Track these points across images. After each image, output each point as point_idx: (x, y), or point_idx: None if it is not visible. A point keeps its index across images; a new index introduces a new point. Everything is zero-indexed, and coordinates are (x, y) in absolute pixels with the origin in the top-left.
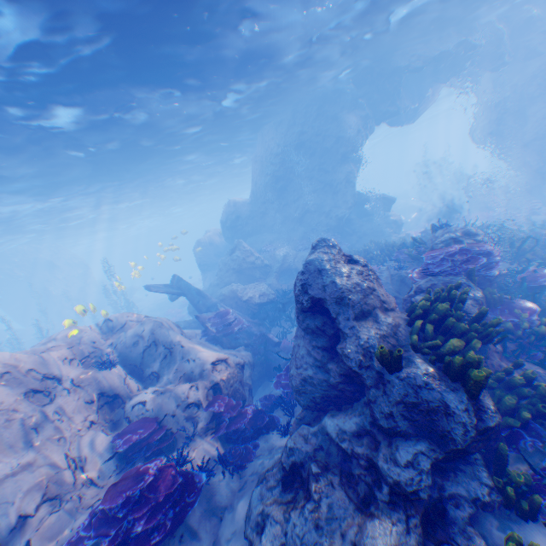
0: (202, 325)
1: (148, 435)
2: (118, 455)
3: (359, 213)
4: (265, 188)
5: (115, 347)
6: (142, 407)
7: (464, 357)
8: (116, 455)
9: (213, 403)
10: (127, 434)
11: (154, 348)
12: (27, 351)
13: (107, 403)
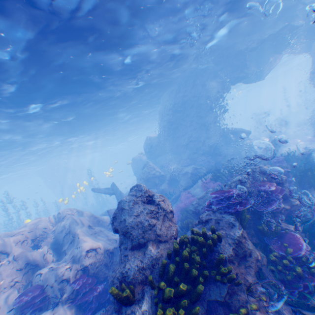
0: (109, 217)
1: (35, 297)
2: (18, 307)
3: (226, 141)
4: (165, 129)
5: (54, 231)
6: (40, 277)
7: (165, 312)
8: (17, 307)
9: (77, 280)
10: (23, 296)
11: (69, 235)
12: (6, 233)
13: (31, 269)
